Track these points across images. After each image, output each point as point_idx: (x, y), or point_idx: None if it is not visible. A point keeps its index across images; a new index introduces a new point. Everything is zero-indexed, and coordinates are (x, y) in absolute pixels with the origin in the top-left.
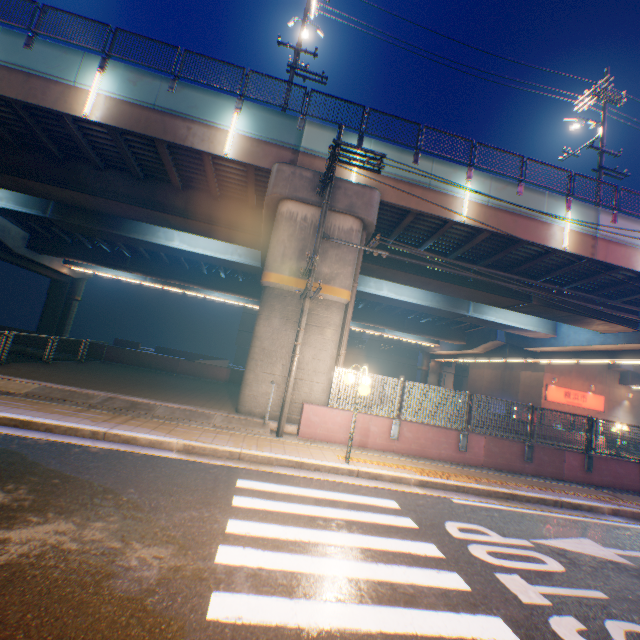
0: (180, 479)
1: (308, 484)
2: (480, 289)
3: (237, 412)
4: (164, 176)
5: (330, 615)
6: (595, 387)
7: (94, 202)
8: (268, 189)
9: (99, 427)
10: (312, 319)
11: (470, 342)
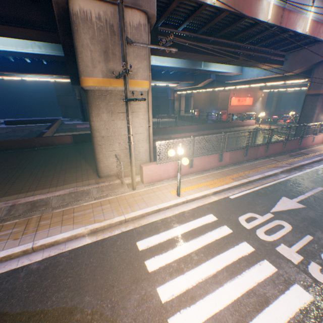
0: (107, 265)
1: (170, 224)
2: (214, 55)
3: (100, 178)
4: None
5: None
6: (250, 94)
7: None
8: None
9: (24, 245)
10: None
11: (196, 81)
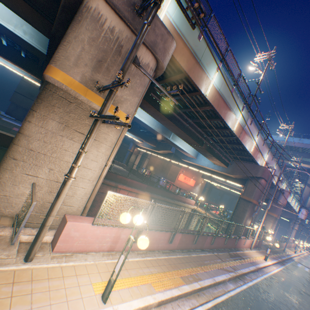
0: None
1: None
2: (187, 133)
3: None
4: None
5: None
6: (194, 177)
7: None
8: None
9: None
10: None
11: (158, 147)
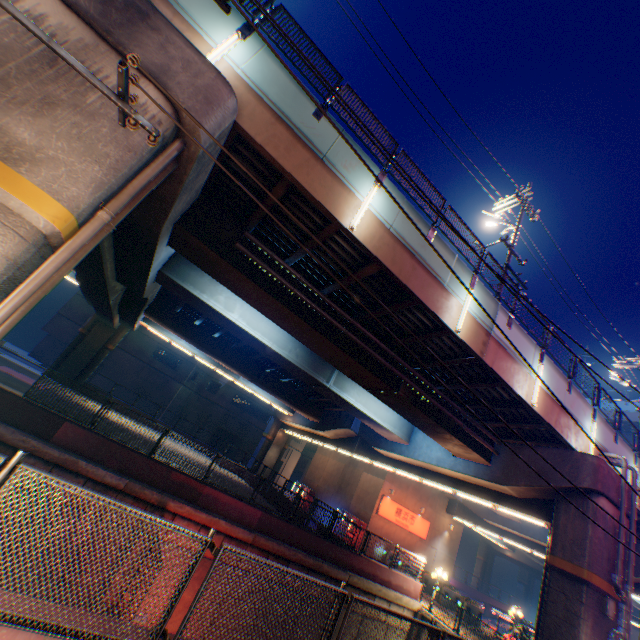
0: None
1: None
2: (347, 350)
3: None
4: None
5: None
6: (426, 509)
7: None
8: None
9: None
10: None
11: (325, 422)
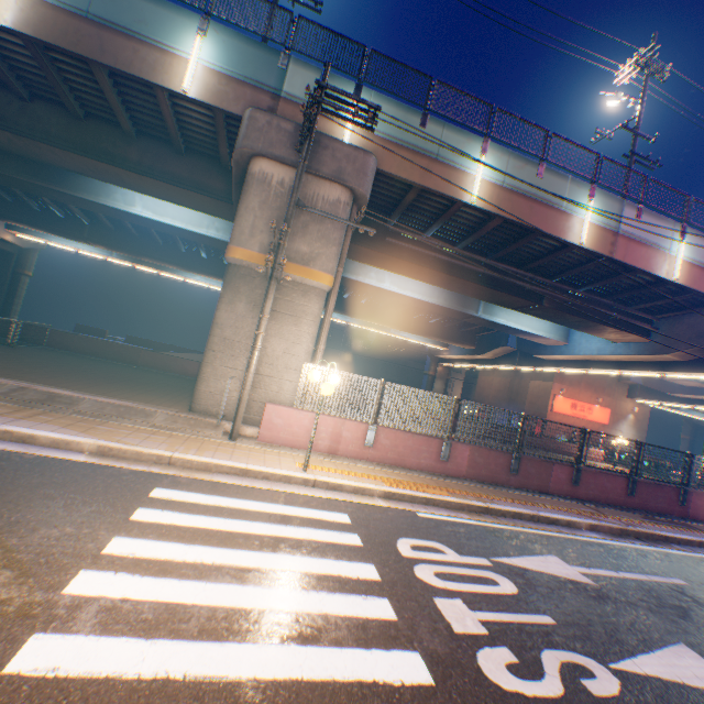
0: (73, 487)
1: (247, 495)
2: (489, 286)
3: (191, 411)
4: (112, 117)
5: (193, 659)
6: (603, 400)
7: (20, 144)
8: (237, 141)
9: None
10: (286, 307)
11: (480, 347)
